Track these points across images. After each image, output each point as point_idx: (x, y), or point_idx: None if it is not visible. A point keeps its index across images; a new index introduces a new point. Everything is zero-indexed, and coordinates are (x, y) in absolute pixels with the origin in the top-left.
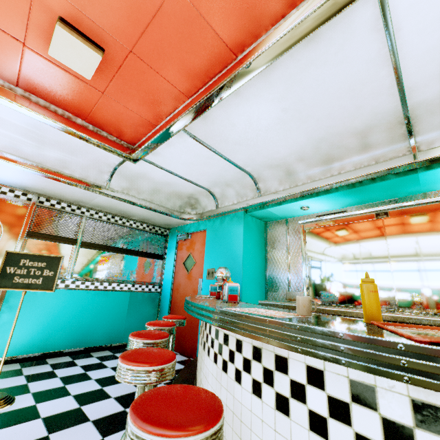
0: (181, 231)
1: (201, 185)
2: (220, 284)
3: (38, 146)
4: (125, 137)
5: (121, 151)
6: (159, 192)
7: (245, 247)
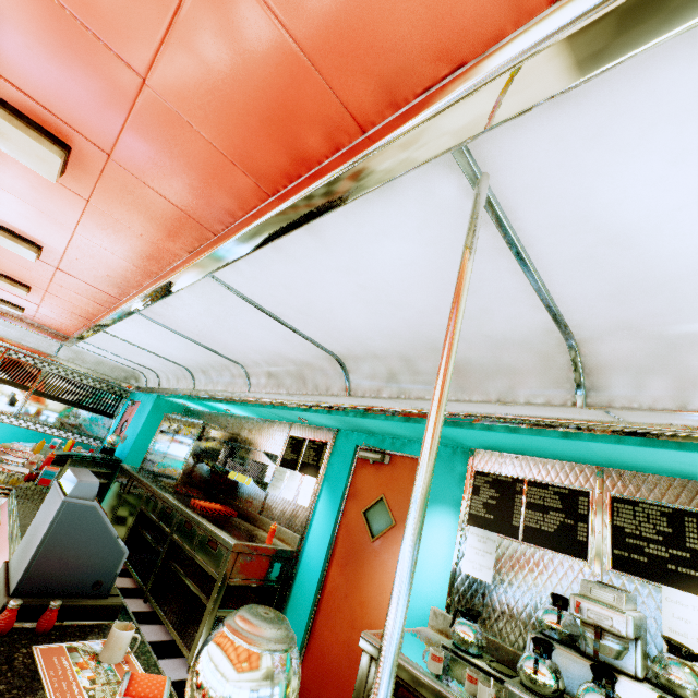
0: (133, 397)
1: (131, 367)
2: (107, 446)
3: (6, 326)
4: (61, 332)
5: (56, 340)
6: (104, 364)
7: (147, 423)
